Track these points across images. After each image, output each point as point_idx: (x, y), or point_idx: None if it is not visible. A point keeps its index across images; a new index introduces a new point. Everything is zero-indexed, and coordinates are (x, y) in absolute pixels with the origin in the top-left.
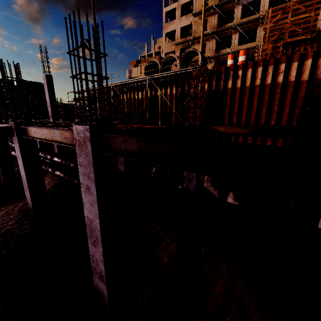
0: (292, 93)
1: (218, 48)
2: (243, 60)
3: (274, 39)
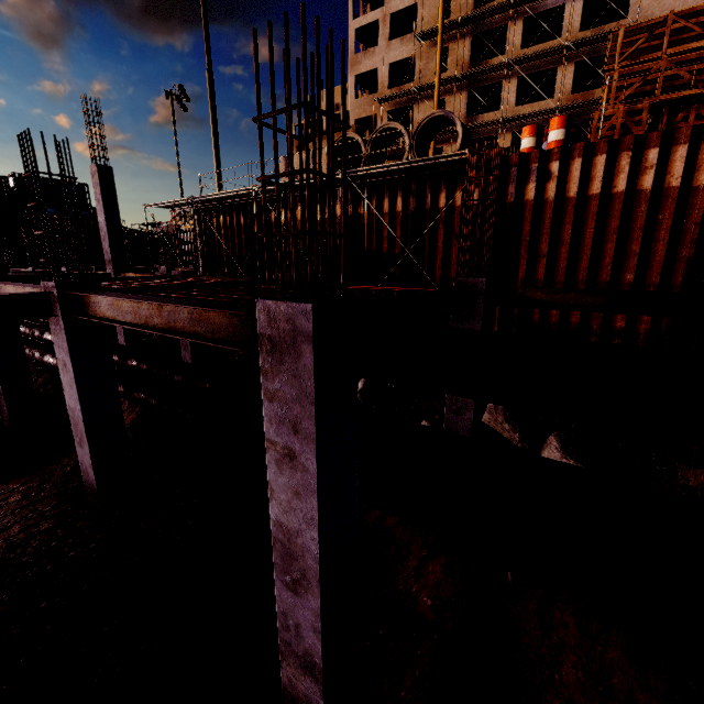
0: (673, 213)
1: (472, 112)
2: (559, 139)
3: (629, 95)
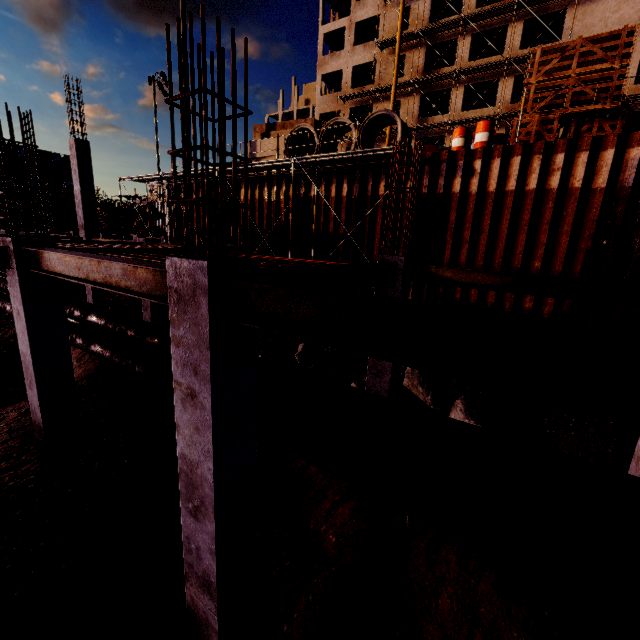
0: (575, 211)
1: (424, 113)
2: (484, 141)
3: (543, 106)
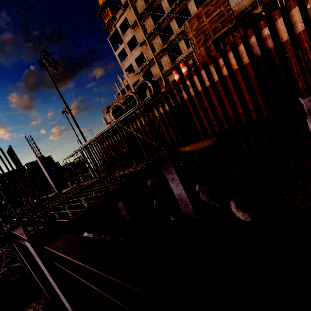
0: (242, 79)
1: (173, 59)
2: (186, 70)
3: (202, 42)
